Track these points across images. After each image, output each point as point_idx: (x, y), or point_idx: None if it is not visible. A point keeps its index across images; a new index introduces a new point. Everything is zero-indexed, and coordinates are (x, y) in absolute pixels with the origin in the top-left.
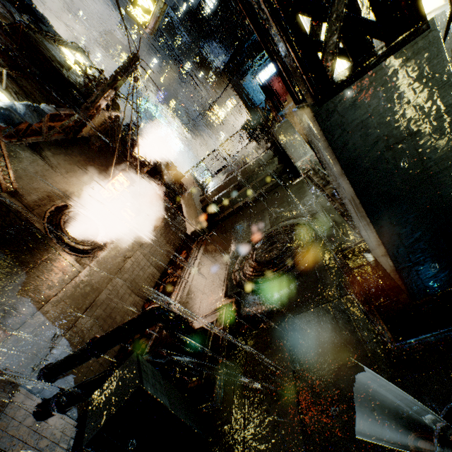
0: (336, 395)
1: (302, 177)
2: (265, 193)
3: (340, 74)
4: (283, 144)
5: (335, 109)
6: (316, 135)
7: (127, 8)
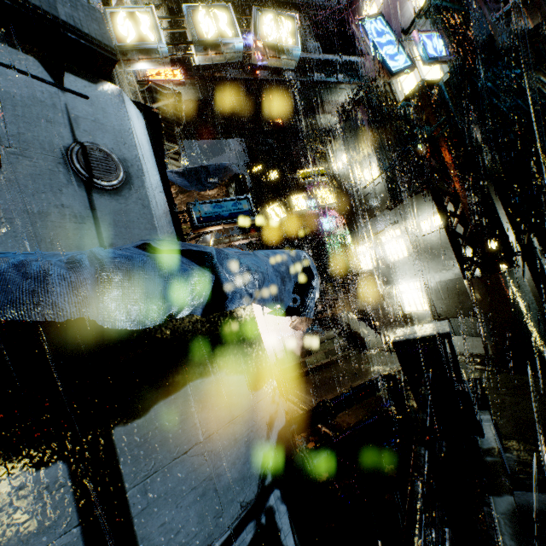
0: (543, 392)
1: (376, 350)
2: (341, 359)
3: (483, 273)
4: (353, 326)
5: (504, 277)
6: (489, 286)
7: (266, 208)
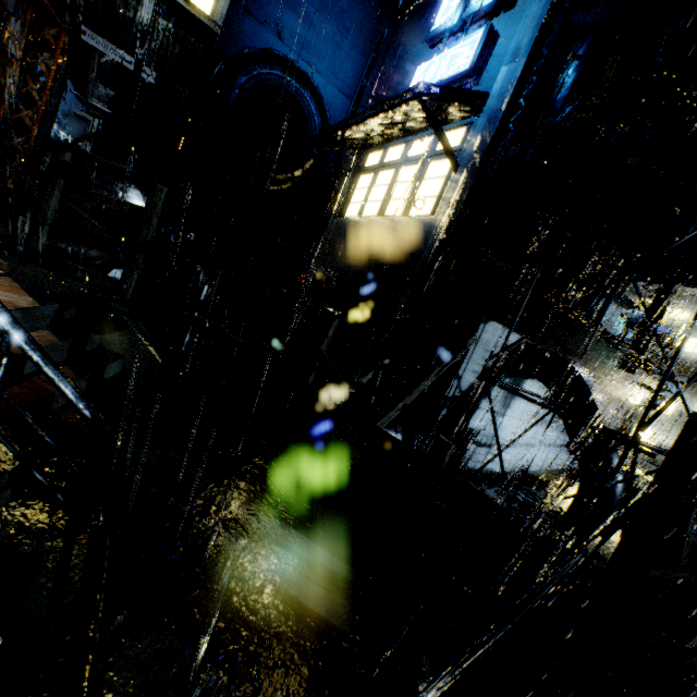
0: None
1: None
2: None
3: None
4: None
5: None
6: None
7: None
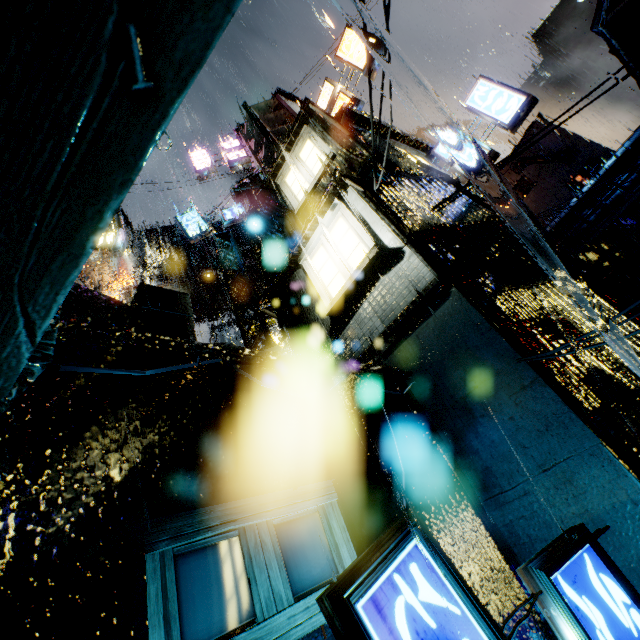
0: None
1: None
2: None
3: None
4: None
5: None
6: None
7: None
